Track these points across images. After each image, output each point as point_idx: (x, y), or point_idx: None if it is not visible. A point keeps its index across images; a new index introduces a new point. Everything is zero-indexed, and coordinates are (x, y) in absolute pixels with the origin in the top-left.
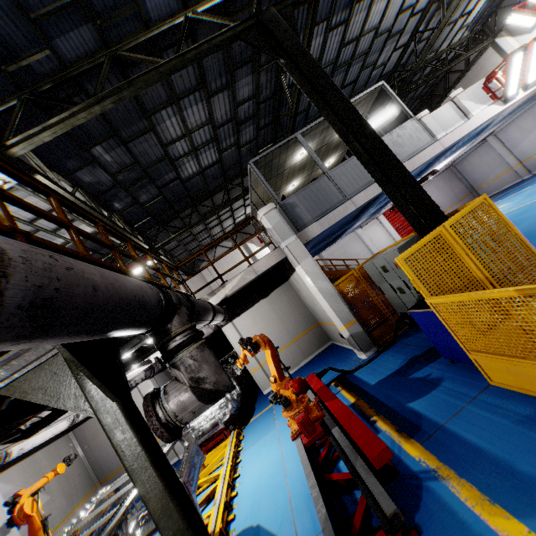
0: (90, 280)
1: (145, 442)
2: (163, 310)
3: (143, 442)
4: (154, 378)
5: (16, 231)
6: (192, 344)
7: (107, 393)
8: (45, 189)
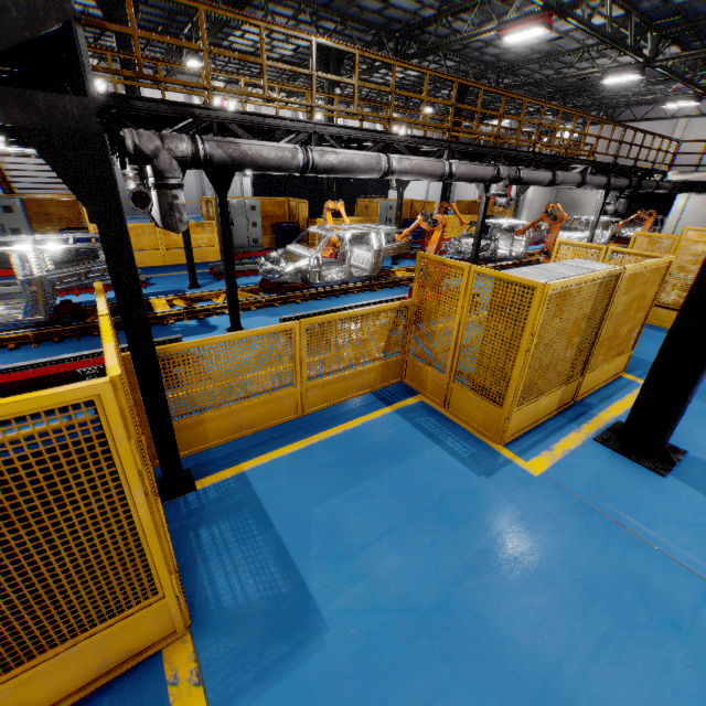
0: (616, 185)
1: (601, 209)
2: (626, 188)
3: (601, 209)
4: (612, 191)
5: (617, 157)
6: (625, 199)
7: (604, 198)
8: (636, 130)
